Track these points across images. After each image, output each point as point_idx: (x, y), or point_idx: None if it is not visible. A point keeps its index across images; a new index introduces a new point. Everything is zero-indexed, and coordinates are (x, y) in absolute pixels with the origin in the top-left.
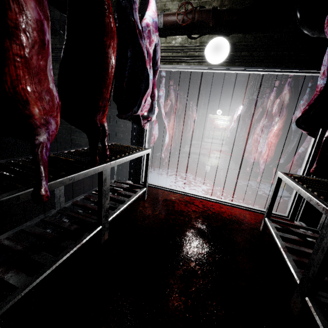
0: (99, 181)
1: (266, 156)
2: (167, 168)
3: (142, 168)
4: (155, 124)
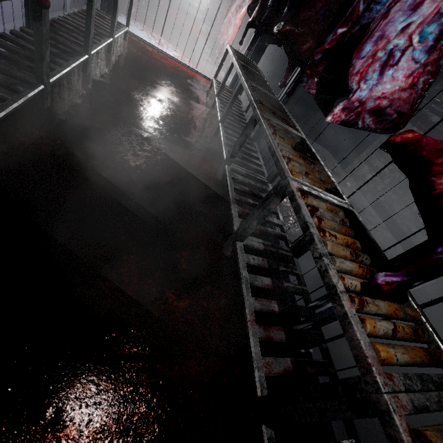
0: None
1: (230, 38)
2: (134, 20)
3: None
4: None
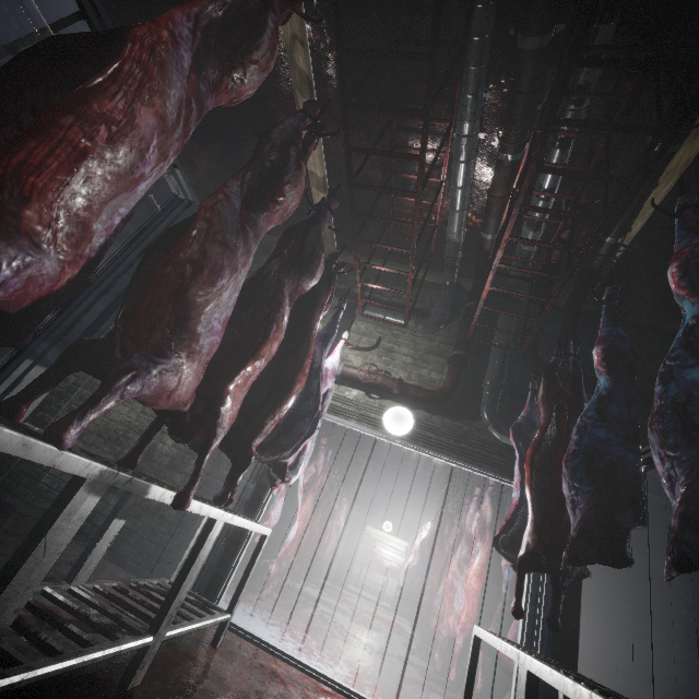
0: (201, 537)
1: (463, 616)
2: (265, 608)
3: (228, 575)
4: (278, 498)
